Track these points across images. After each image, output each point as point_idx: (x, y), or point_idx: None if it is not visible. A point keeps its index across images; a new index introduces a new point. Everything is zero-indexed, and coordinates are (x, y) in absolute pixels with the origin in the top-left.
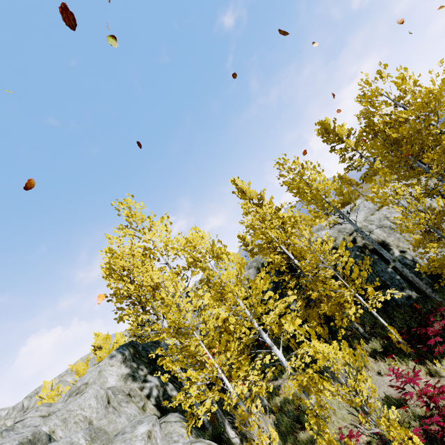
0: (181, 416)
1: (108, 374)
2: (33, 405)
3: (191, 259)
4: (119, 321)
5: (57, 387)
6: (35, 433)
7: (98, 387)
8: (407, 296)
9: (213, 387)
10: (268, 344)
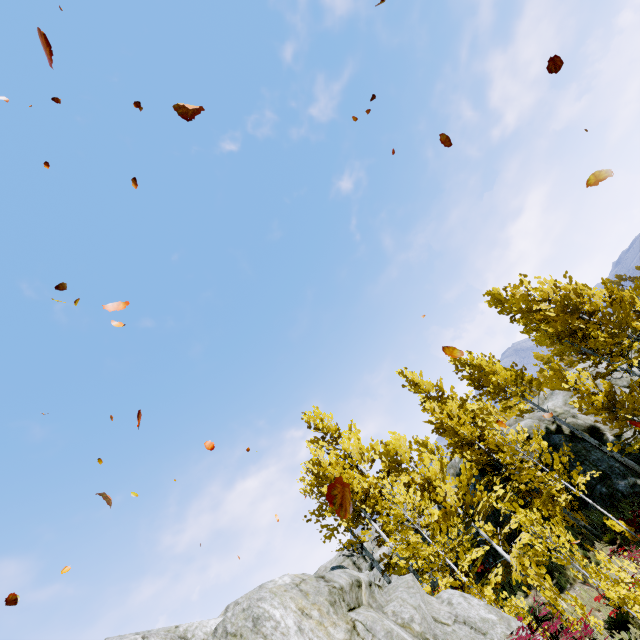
0: None
1: None
2: None
3: (394, 461)
4: (330, 536)
5: None
6: None
7: None
8: (630, 484)
9: (444, 574)
10: (486, 539)
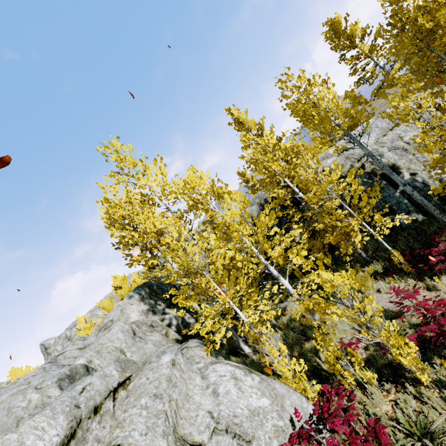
0: (200, 341)
1: (129, 311)
2: (74, 334)
3: (192, 202)
4: (130, 267)
5: (90, 321)
6: (71, 368)
7: (122, 323)
8: (412, 219)
9: (226, 316)
10: (275, 276)
